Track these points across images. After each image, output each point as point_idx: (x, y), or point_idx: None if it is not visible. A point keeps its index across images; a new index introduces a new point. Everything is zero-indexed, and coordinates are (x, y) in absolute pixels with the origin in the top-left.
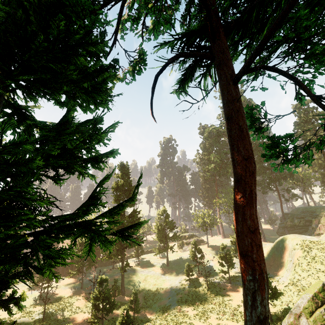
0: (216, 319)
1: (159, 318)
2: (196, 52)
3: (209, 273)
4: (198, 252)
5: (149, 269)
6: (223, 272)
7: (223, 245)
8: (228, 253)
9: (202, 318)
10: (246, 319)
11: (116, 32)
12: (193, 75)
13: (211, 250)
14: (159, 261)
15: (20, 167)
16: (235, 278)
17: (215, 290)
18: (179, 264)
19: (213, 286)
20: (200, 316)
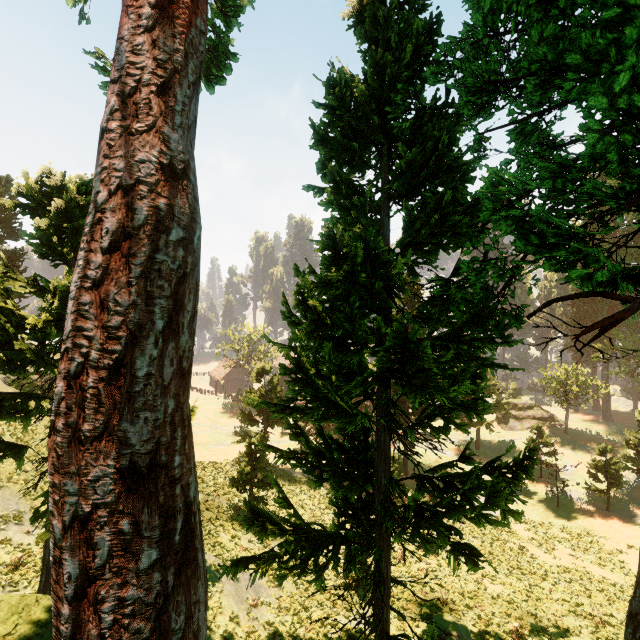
0: (568, 555)
1: (467, 522)
2: (629, 299)
3: (564, 486)
4: (545, 444)
5: (443, 446)
6: (595, 490)
7: (605, 447)
8: (615, 462)
9: (543, 545)
10: (635, 595)
11: (511, 275)
12: (615, 290)
13: (572, 441)
14: (460, 437)
15: (498, 493)
16: (622, 504)
17: (572, 514)
18: (498, 450)
19: (568, 506)
20: (540, 543)
